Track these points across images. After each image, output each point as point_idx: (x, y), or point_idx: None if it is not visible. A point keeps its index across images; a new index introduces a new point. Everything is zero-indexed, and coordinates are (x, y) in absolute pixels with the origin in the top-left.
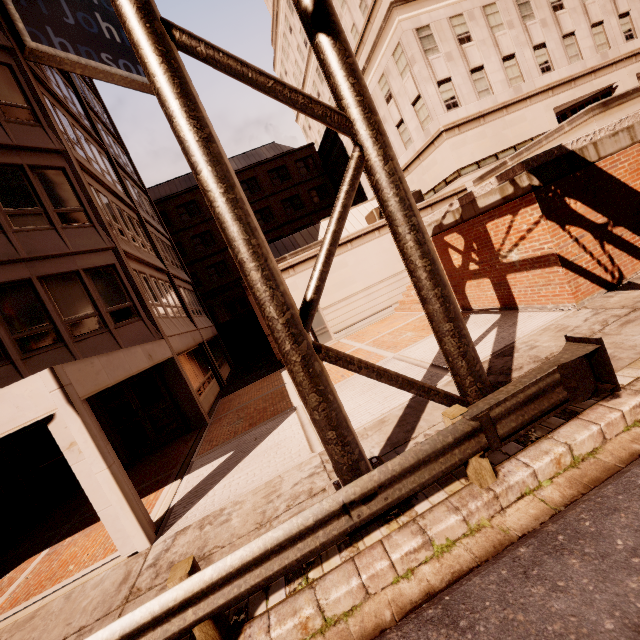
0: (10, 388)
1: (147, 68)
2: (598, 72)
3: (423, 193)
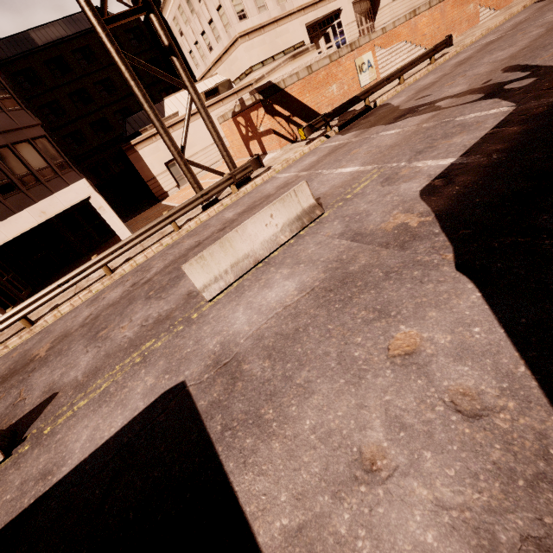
0: (72, 186)
1: (121, 70)
2: None
3: (233, 80)
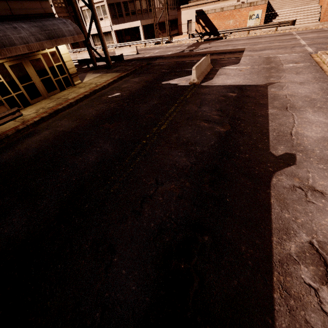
0: (137, 21)
1: None
2: None
3: None
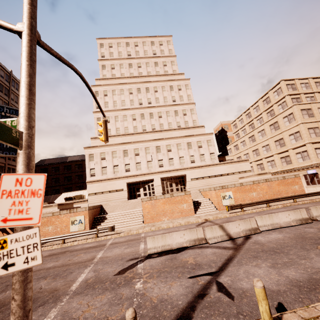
0: None
1: None
2: (146, 175)
3: None
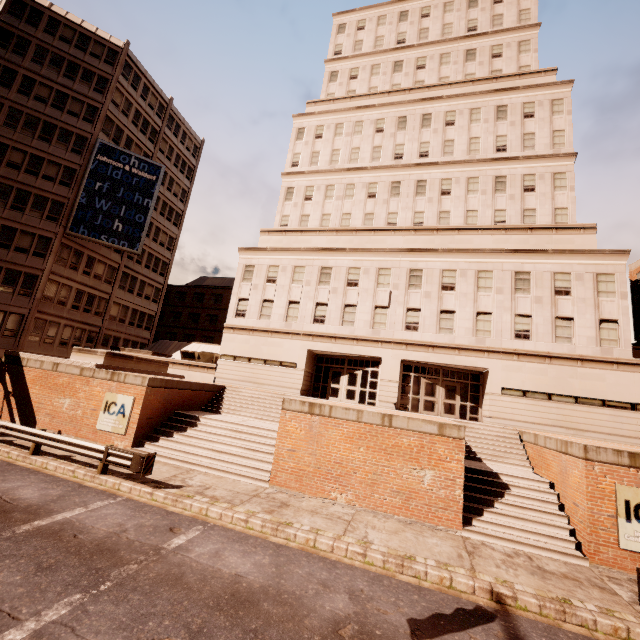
0: None
1: None
2: (362, 341)
3: None
